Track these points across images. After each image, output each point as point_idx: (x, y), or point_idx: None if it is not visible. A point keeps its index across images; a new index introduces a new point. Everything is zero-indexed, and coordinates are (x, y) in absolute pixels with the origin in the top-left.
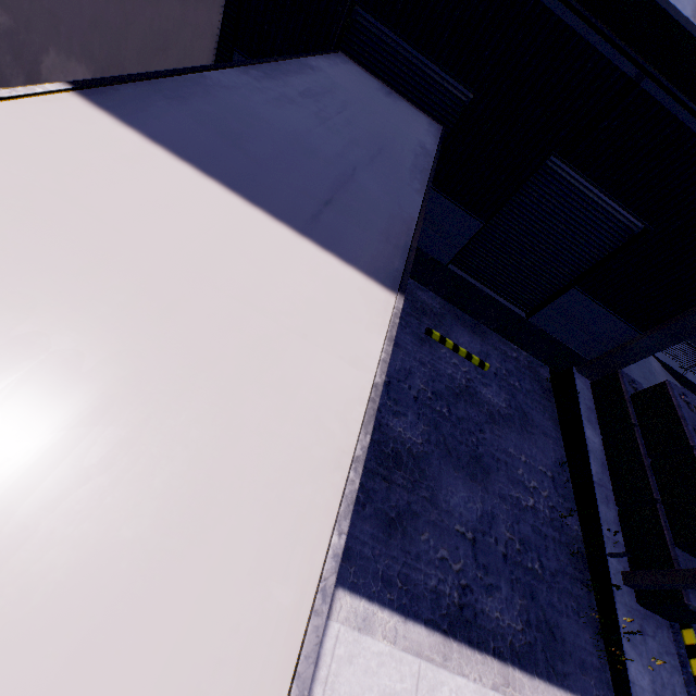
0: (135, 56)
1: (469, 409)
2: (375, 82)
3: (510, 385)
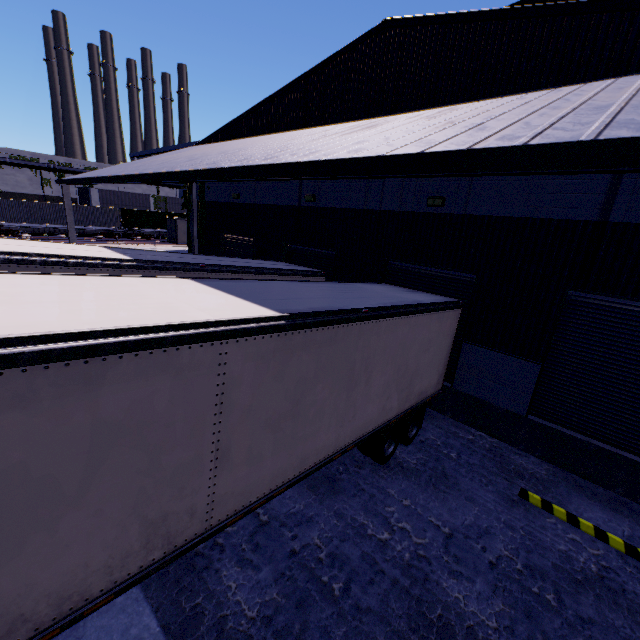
0: None
1: (606, 610)
2: (404, 289)
3: None
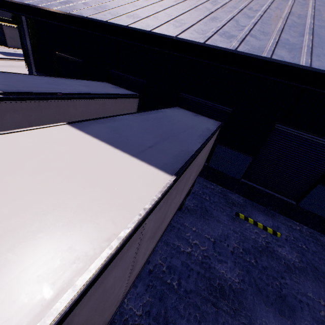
0: None
1: (270, 261)
2: (190, 112)
3: (299, 247)
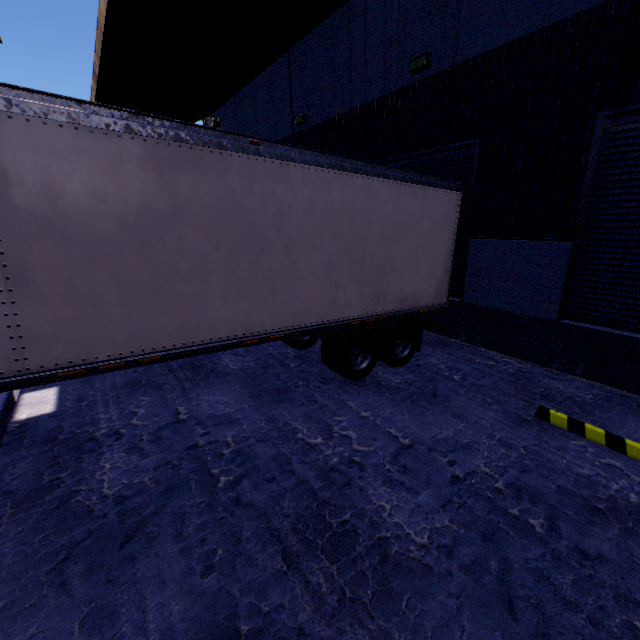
0: None
1: (637, 549)
2: None
3: None
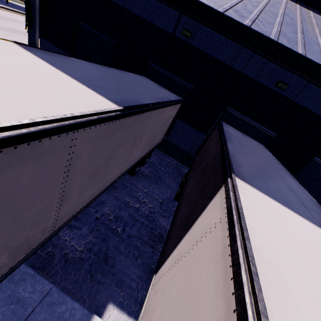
0: (159, 127)
1: None
2: (237, 130)
3: None
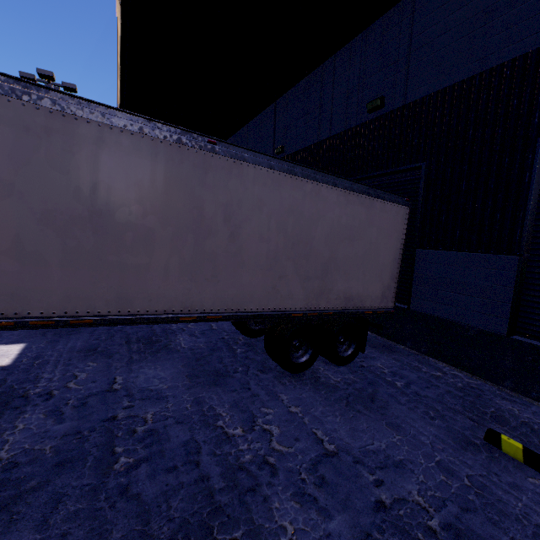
0: None
1: None
2: None
3: None
